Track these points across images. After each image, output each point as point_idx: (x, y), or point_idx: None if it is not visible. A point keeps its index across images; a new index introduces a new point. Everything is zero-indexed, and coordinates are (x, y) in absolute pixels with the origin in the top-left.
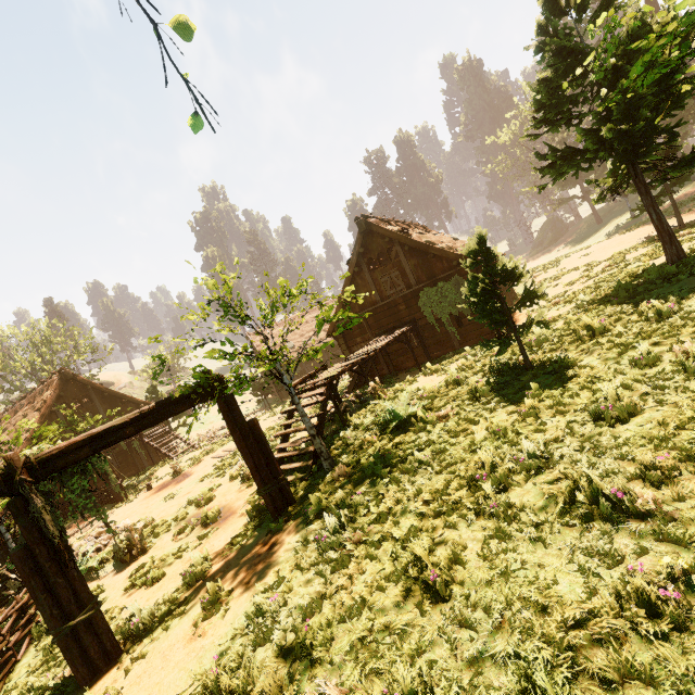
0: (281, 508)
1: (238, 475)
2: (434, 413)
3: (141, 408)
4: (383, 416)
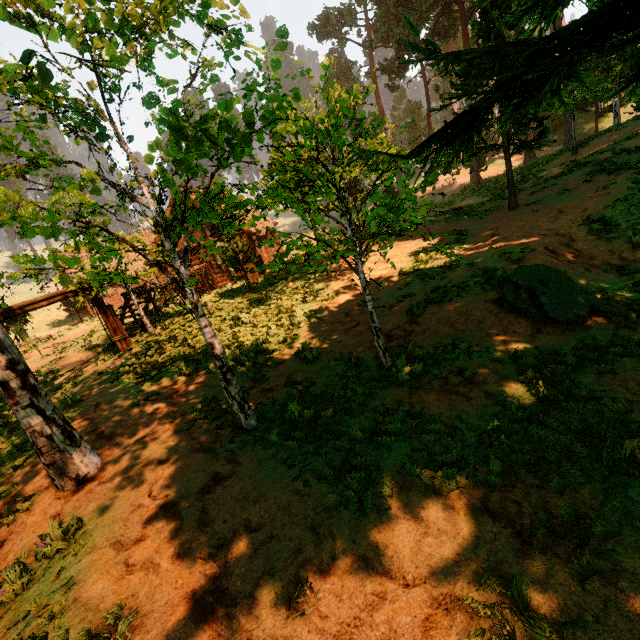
0: (125, 348)
1: (81, 349)
2: (206, 307)
3: (50, 294)
4: (181, 308)
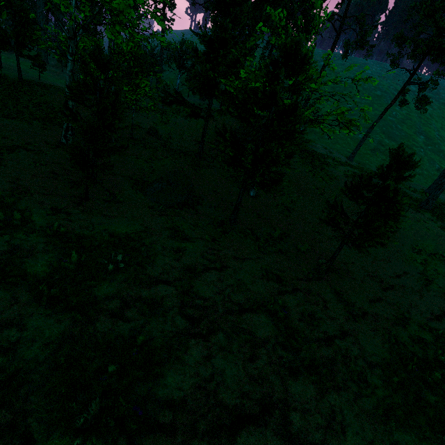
0: None
1: None
2: None
3: None
4: None
